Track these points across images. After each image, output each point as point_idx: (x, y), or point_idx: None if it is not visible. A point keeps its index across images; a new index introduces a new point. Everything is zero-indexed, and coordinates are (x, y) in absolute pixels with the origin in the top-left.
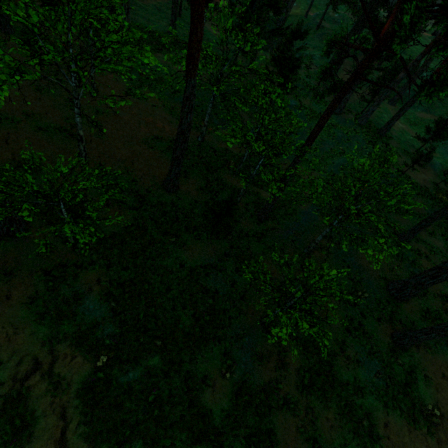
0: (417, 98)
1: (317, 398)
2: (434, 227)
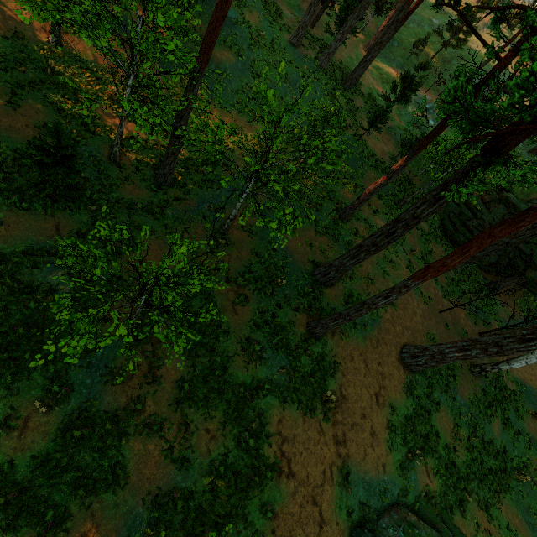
0: (386, 38)
1: (198, 410)
2: (379, 204)
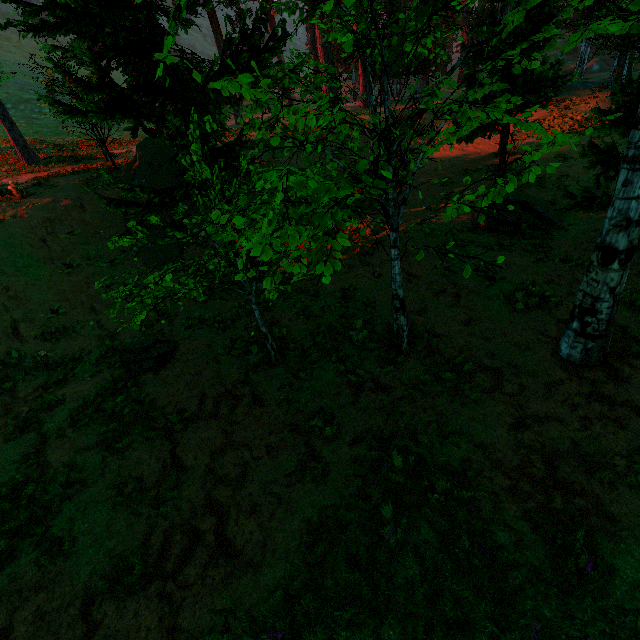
0: None
1: None
2: None
